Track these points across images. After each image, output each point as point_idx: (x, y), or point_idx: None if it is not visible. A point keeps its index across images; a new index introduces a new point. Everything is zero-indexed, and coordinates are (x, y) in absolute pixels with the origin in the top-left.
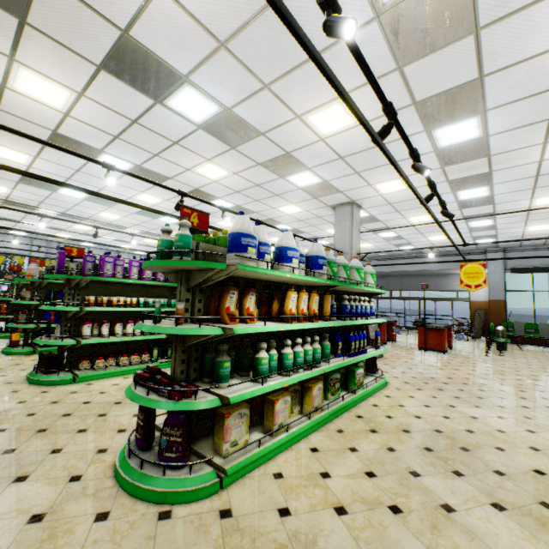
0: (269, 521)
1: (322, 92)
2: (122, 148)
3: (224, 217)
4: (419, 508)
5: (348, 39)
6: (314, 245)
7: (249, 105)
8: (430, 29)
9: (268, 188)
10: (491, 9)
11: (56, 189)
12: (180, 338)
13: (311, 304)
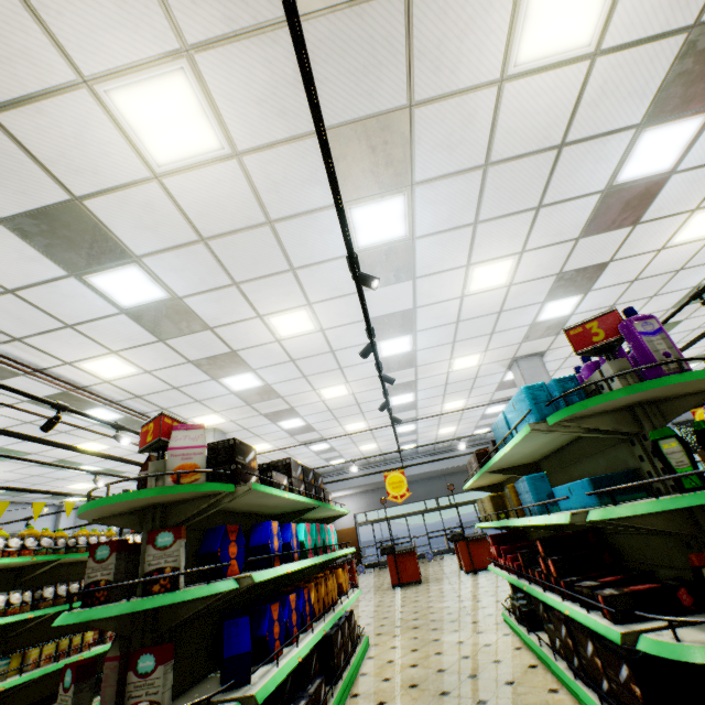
0: None
1: None
2: (451, 192)
3: None
4: None
5: None
6: None
7: (693, 175)
8: None
9: (502, 318)
10: None
11: (99, 265)
12: None
13: None
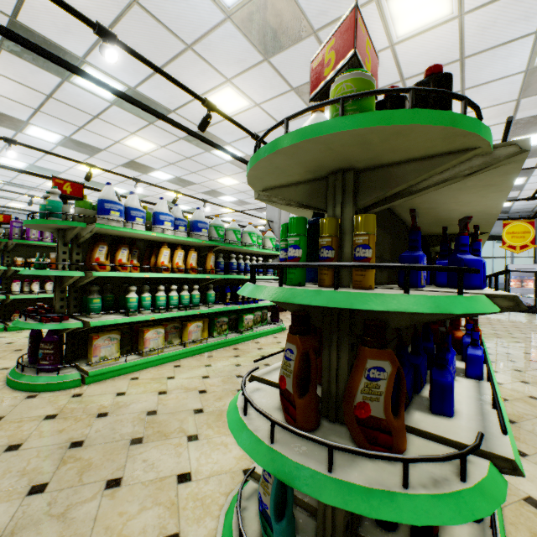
0: (106, 398)
1: (210, 76)
2: (46, 121)
3: (136, 187)
4: (221, 391)
5: (113, 62)
6: (196, 212)
7: (150, 85)
8: (276, 29)
9: (198, 161)
10: (318, 17)
11: None
12: (58, 281)
13: (189, 259)
